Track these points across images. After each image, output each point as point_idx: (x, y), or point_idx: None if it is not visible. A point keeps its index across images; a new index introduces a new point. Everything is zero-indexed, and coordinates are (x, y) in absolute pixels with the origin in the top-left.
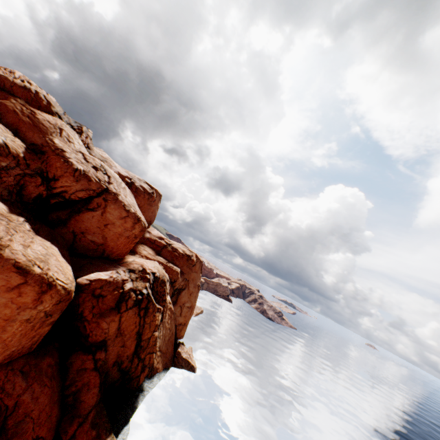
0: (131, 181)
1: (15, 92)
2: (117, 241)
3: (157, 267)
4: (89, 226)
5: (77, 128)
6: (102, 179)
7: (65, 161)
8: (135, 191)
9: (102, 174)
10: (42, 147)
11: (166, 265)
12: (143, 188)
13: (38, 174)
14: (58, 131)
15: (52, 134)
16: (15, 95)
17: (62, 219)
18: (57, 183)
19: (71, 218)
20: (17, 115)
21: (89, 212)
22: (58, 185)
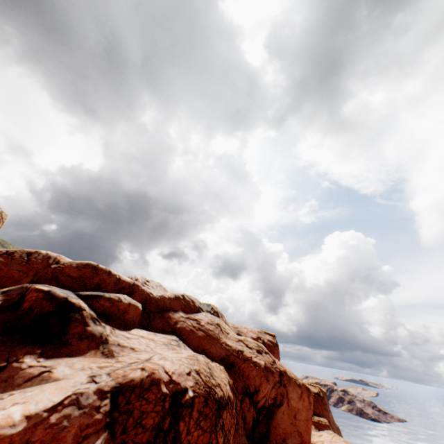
0: (262, 340)
1: (173, 306)
2: (308, 430)
3: (344, 440)
4: (284, 427)
5: (213, 312)
6: (269, 361)
7: (254, 364)
8: (269, 350)
9: (265, 356)
10: (228, 358)
11: (315, 422)
12: (269, 341)
13: (244, 394)
14: (219, 329)
15: (219, 335)
16: (173, 309)
17: (263, 433)
18: (258, 394)
19: (269, 427)
20: (194, 333)
21: (278, 409)
22: (259, 397)
